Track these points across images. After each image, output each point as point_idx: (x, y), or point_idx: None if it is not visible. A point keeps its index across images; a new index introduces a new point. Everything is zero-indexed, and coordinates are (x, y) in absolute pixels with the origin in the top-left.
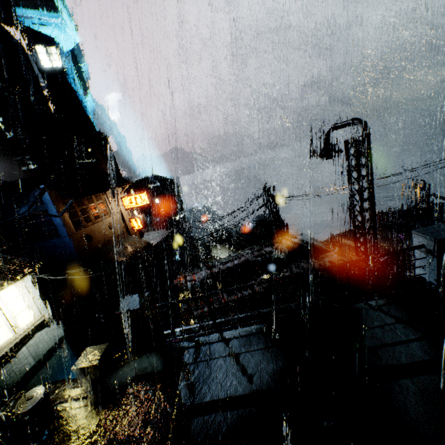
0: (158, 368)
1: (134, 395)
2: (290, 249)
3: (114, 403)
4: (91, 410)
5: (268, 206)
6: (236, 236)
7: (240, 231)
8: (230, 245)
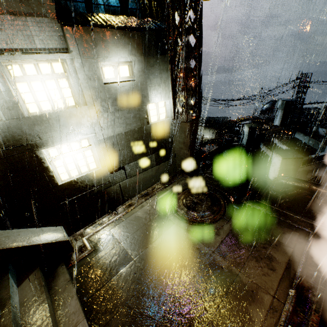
0: (289, 135)
1: (284, 140)
2: (323, 110)
3: (269, 145)
4: (250, 149)
5: (299, 88)
6: (222, 123)
7: (225, 120)
8: (216, 128)
